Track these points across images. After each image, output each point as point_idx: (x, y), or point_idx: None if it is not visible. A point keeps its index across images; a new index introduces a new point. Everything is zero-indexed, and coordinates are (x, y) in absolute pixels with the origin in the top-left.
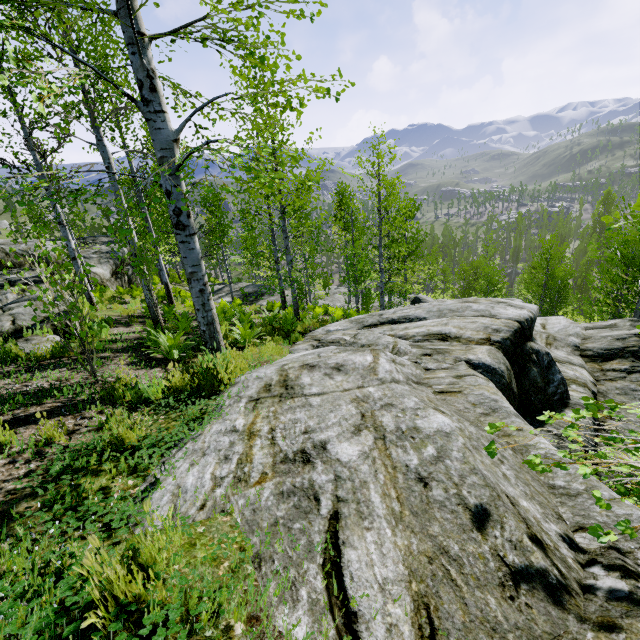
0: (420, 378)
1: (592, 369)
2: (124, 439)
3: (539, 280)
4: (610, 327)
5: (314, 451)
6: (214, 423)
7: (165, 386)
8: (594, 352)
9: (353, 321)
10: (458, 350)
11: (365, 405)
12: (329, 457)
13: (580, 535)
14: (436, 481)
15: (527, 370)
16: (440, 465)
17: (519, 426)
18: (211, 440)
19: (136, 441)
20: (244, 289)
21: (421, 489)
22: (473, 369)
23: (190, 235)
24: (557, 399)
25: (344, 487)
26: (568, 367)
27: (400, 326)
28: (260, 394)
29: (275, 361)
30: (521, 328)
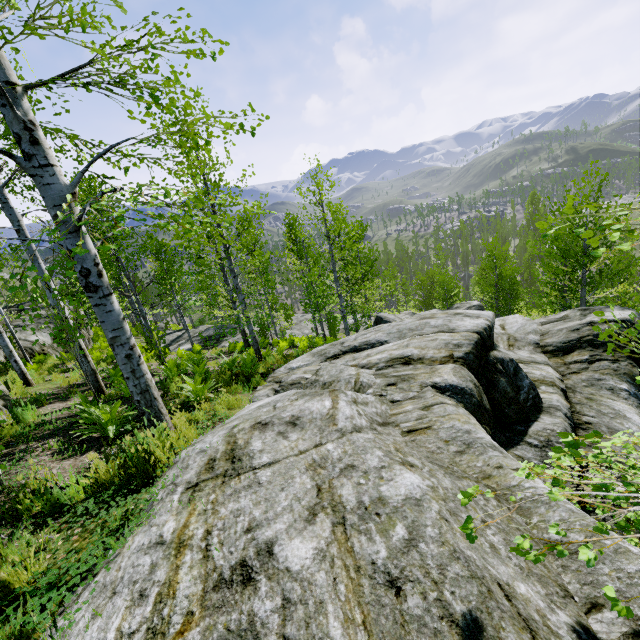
0: (386, 416)
1: (556, 364)
2: (11, 585)
3: (490, 280)
4: (563, 319)
5: (257, 561)
6: (138, 533)
7: (92, 479)
8: (554, 347)
9: (315, 354)
10: (423, 374)
11: (322, 472)
12: (276, 567)
13: (595, 618)
14: (411, 582)
15: (495, 382)
16: (413, 553)
17: (498, 462)
18: (128, 565)
19: (27, 585)
20: (205, 333)
21: (393, 600)
22: (441, 393)
23: (105, 296)
24: (530, 405)
25: (294, 617)
26: (534, 367)
27: (362, 354)
28: (200, 476)
29: (231, 417)
30: (481, 339)
